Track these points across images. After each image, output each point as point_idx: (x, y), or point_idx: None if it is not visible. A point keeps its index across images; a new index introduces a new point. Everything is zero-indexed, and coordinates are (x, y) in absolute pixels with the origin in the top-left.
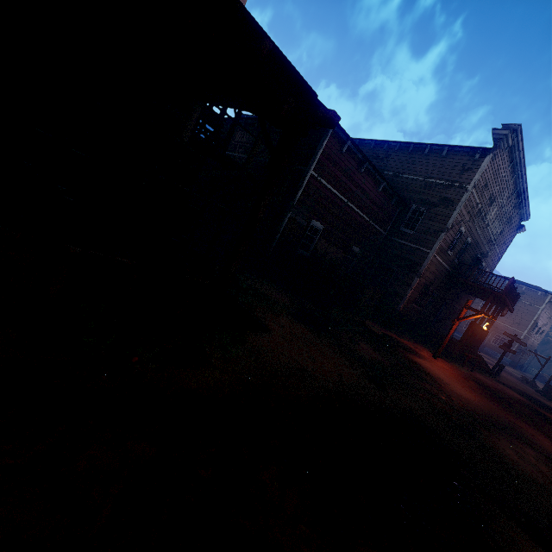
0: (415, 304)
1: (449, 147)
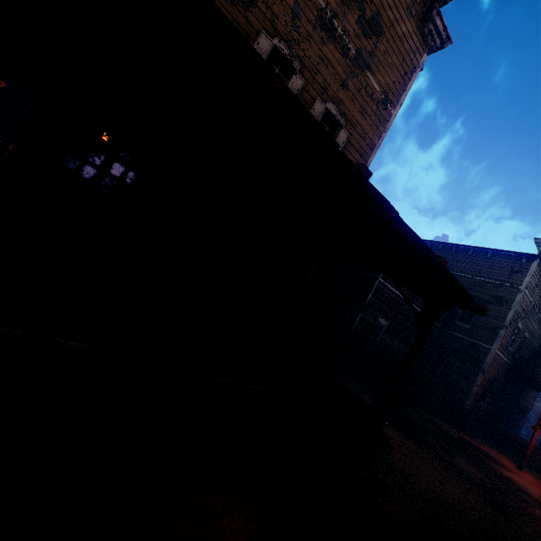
0: (480, 401)
1: (493, 250)
